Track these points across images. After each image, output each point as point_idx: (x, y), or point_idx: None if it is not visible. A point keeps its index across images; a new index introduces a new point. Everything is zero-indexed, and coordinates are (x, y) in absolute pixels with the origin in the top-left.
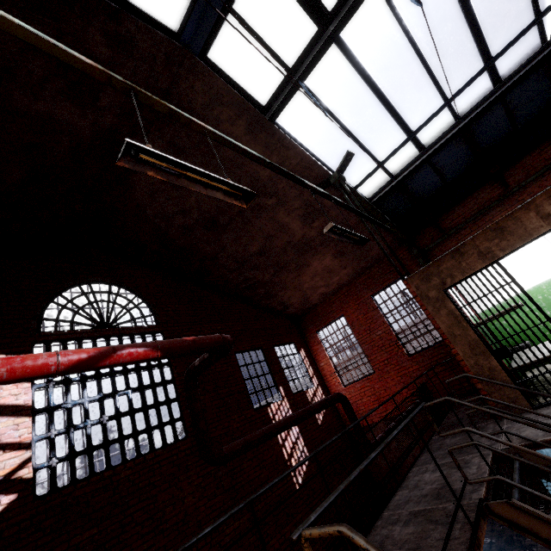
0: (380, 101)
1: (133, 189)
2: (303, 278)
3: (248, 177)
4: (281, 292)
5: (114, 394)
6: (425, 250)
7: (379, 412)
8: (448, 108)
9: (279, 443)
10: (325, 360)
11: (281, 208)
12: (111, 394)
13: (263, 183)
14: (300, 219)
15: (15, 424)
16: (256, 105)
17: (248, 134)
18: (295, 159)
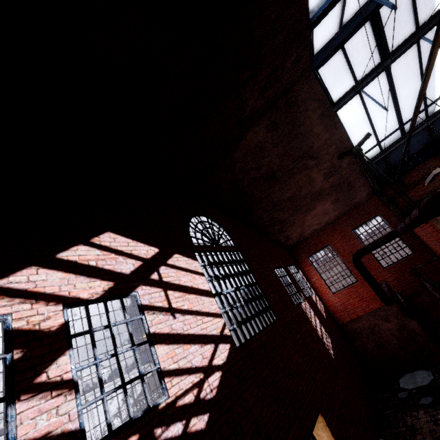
0: (393, 103)
1: (235, 151)
2: (307, 218)
3: (306, 146)
4: (289, 228)
5: (239, 288)
6: (393, 198)
7: (363, 308)
8: (424, 110)
9: (314, 328)
10: (316, 276)
11: (316, 168)
12: (238, 288)
13: (313, 151)
14: (323, 176)
15: (210, 302)
16: (330, 101)
17: (319, 119)
18: (337, 136)
